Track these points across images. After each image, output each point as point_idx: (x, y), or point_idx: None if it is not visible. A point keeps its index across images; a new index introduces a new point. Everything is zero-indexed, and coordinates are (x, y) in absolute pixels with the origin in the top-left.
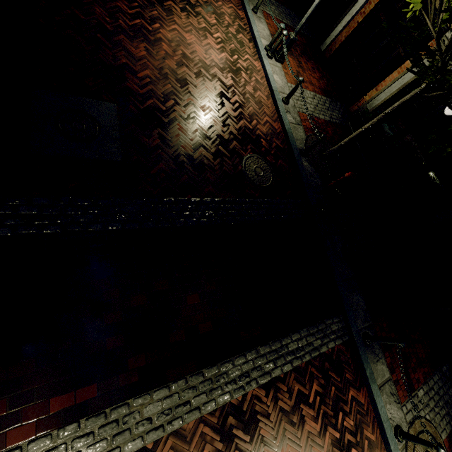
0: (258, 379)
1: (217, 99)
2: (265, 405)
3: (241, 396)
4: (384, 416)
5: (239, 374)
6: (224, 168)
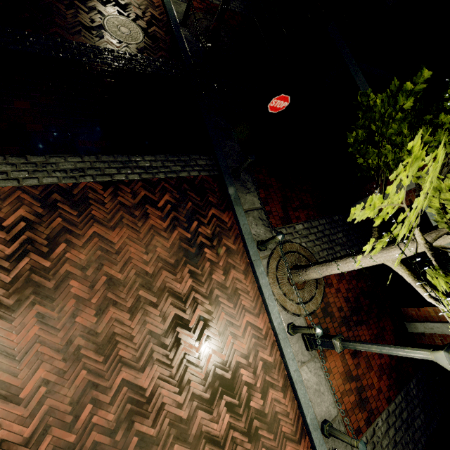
0: (95, 177)
1: None
2: (101, 196)
3: (72, 184)
4: (246, 231)
5: (71, 168)
6: (79, 19)
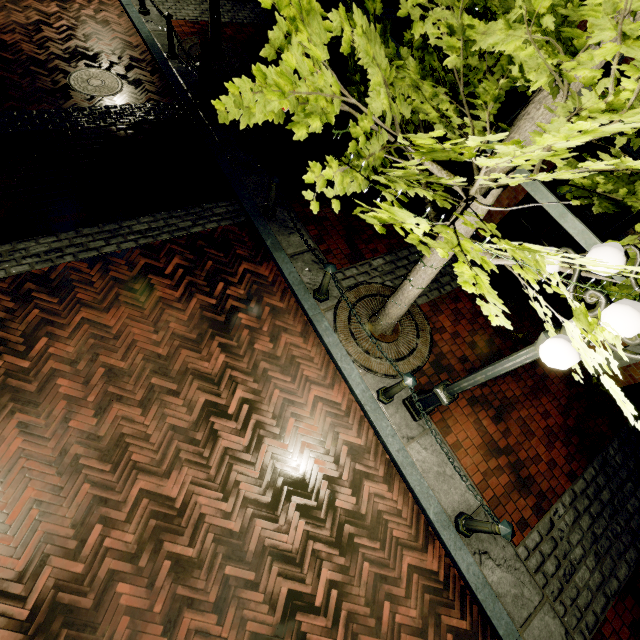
0: (77, 254)
1: (30, 28)
2: (87, 275)
3: (49, 268)
4: (295, 280)
5: (45, 250)
6: (38, 85)
